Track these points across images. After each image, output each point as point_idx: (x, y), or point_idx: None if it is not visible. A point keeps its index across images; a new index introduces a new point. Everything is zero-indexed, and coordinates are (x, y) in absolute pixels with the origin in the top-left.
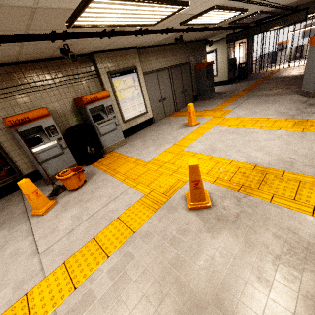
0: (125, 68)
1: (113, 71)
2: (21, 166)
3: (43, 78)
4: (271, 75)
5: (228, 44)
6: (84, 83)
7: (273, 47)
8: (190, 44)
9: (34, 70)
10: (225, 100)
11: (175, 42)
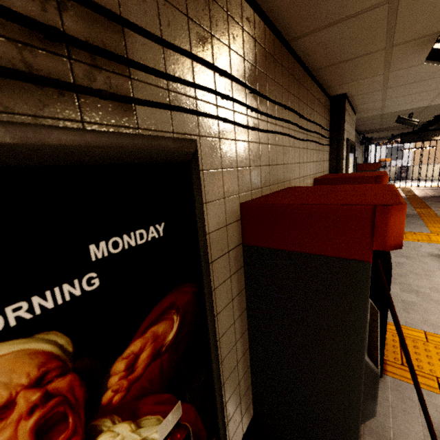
0: (352, 141)
1: (349, 140)
2: (230, 418)
3: (300, 111)
4: (413, 193)
5: (363, 148)
6: (321, 151)
7: (396, 162)
8: (357, 135)
9: (297, 83)
10: (418, 219)
11: (399, 121)
